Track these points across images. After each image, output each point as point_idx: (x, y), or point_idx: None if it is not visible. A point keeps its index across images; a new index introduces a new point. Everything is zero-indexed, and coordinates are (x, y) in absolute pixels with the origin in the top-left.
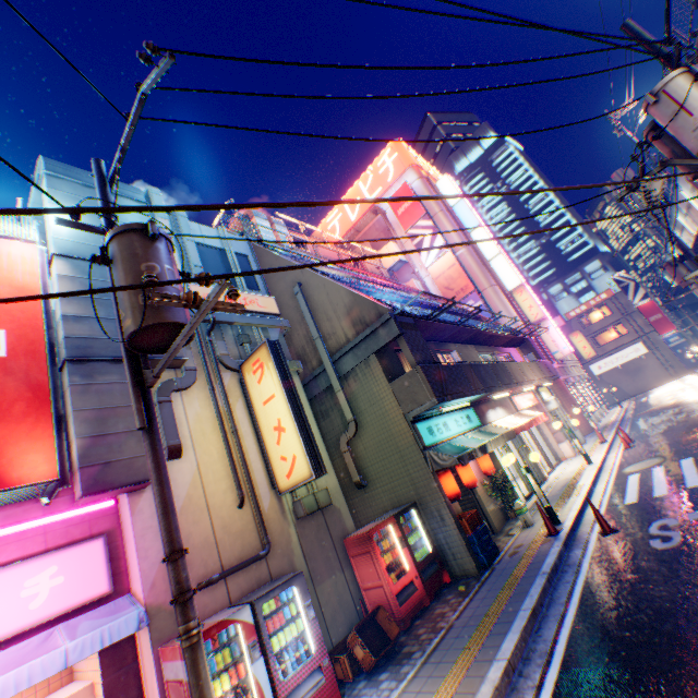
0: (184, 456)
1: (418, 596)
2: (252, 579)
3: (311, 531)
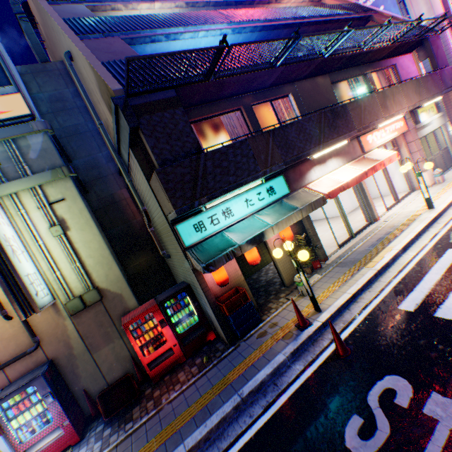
0: None
1: (174, 358)
2: (29, 363)
3: (89, 318)
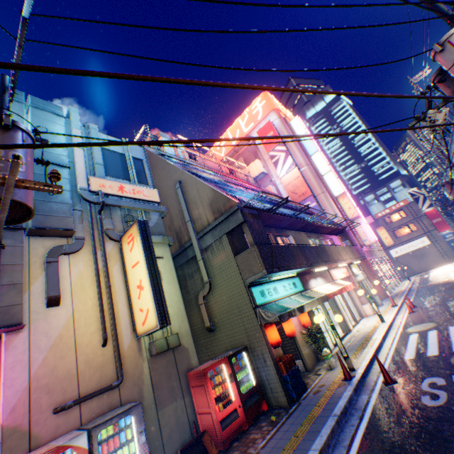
0: (62, 304)
1: (239, 421)
2: (104, 404)
3: (161, 366)
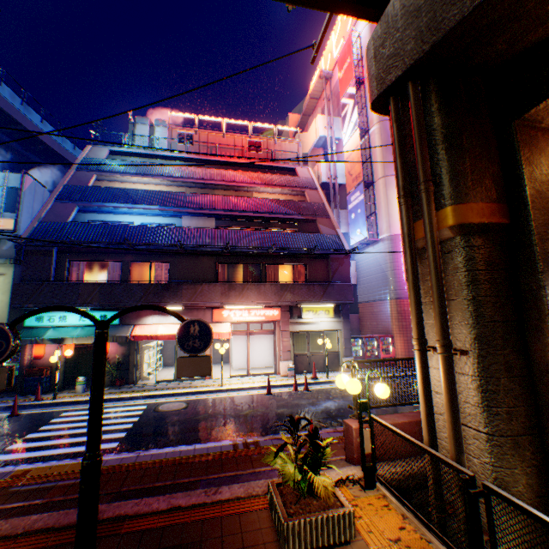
0: None
1: None
2: None
3: None
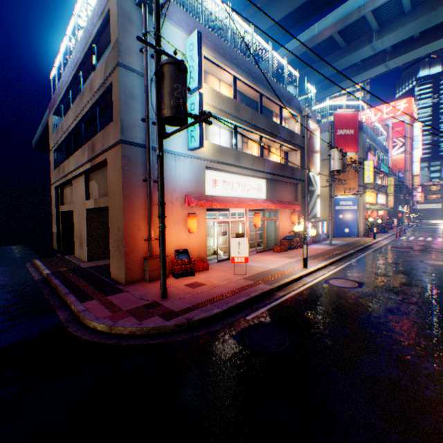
0: None
1: None
2: None
3: None
